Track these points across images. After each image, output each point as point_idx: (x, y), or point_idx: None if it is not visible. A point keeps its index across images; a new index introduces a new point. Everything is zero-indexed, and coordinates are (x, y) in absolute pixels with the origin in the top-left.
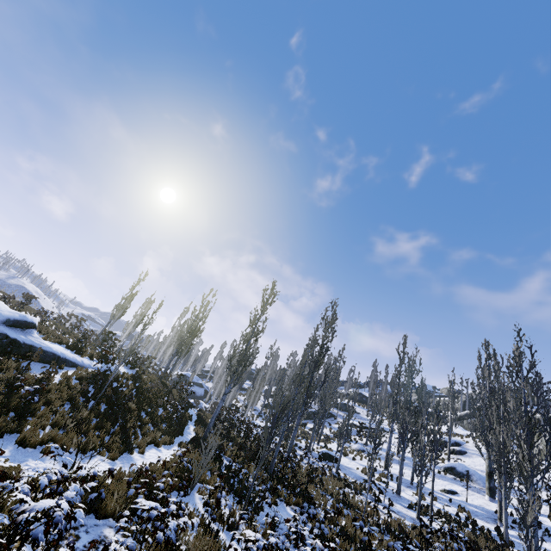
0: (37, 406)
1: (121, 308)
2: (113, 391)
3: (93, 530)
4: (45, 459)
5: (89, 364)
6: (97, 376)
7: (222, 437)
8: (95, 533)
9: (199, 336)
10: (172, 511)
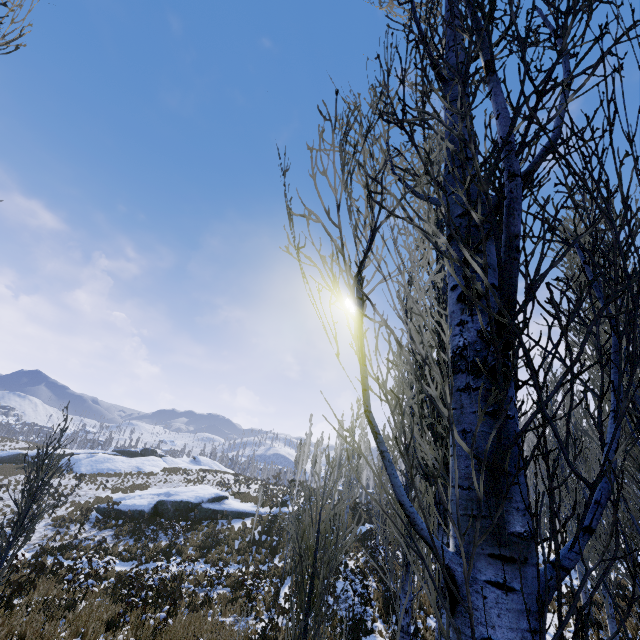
0: (219, 544)
1: (296, 457)
2: (275, 526)
3: (217, 590)
4: (216, 568)
5: (265, 511)
6: (268, 518)
7: (359, 544)
8: (217, 591)
9: (367, 455)
10: (228, 574)
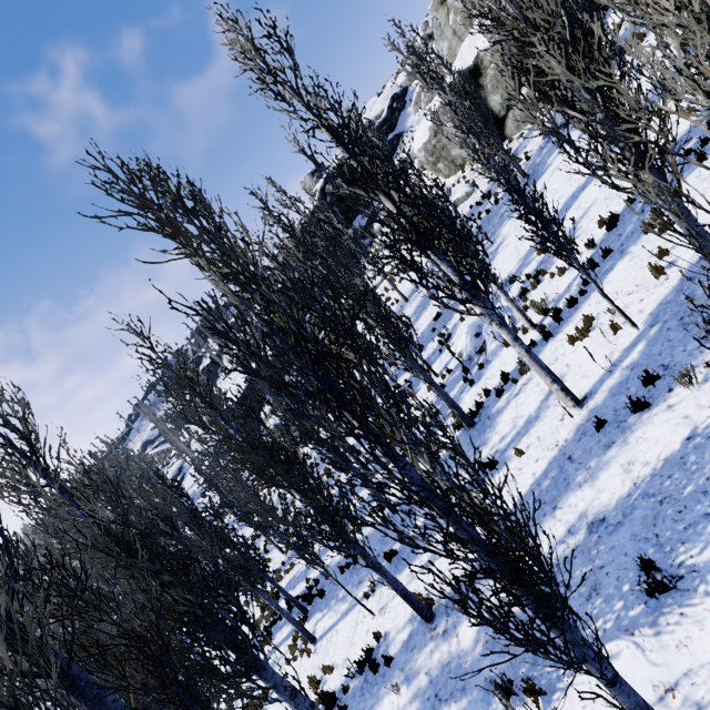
0: None
1: None
2: None
3: None
4: None
5: None
6: None
7: None
8: None
9: None
10: None
